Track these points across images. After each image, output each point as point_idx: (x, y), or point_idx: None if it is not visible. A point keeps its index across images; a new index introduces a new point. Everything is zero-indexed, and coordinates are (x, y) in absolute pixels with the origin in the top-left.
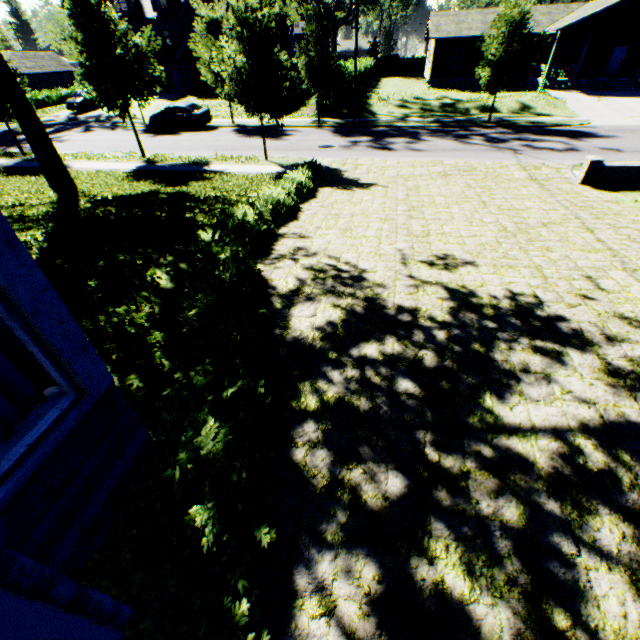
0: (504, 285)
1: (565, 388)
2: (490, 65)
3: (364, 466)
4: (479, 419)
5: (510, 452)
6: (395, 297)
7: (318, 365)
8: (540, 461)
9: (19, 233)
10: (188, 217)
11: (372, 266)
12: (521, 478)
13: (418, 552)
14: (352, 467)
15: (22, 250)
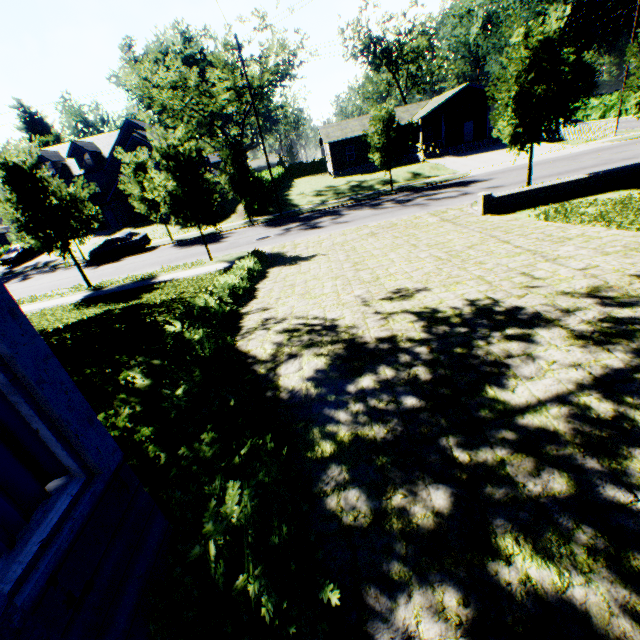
0: (459, 297)
1: (549, 360)
2: (378, 150)
3: (402, 490)
4: (490, 409)
5: (530, 429)
6: (370, 332)
7: (320, 411)
8: (560, 427)
9: None
10: (149, 321)
11: (339, 314)
12: (551, 448)
13: (491, 557)
14: (390, 495)
15: (24, 319)
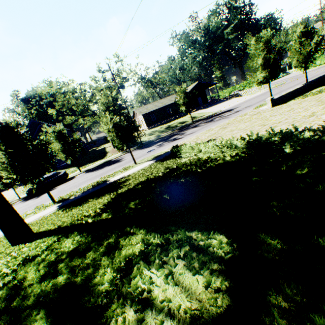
0: None
1: None
2: (184, 105)
3: None
4: None
5: None
6: None
7: None
8: None
9: (118, 251)
10: (211, 166)
11: None
12: None
13: None
14: None
15: None
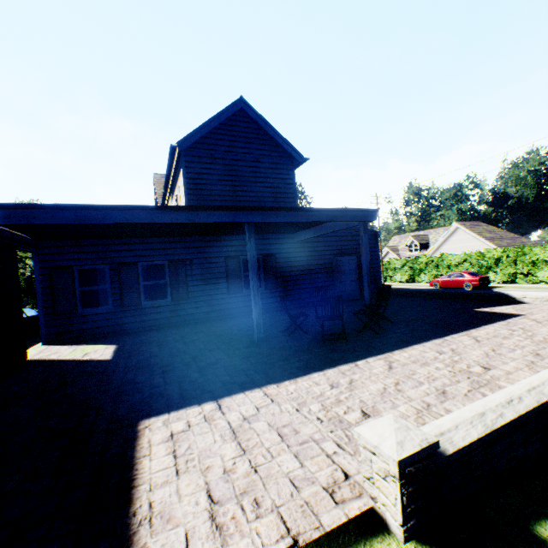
0: None
1: None
2: None
3: None
4: None
5: None
6: None
7: None
8: None
9: None
10: None
11: None
12: None
13: None
14: None
15: None
